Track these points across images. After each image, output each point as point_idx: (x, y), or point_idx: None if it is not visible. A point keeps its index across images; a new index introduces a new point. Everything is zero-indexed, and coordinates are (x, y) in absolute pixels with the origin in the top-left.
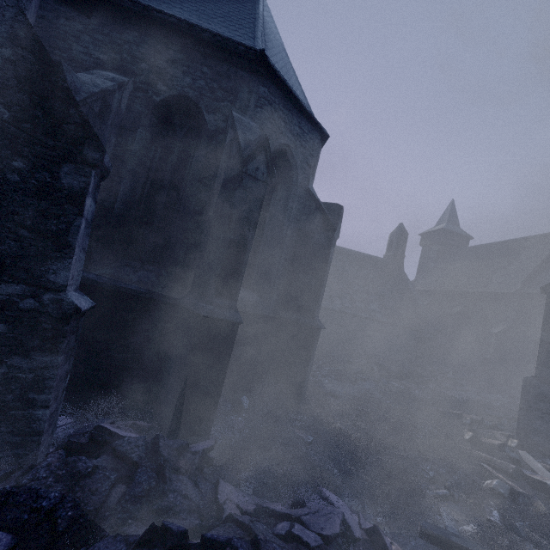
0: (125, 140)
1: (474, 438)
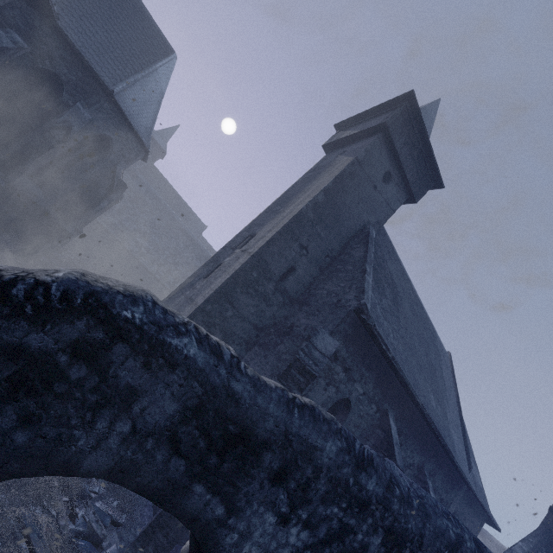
0: (6, 70)
1: None
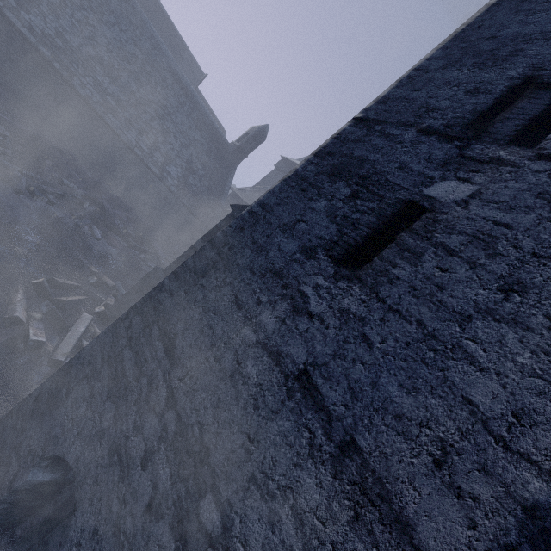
0: None
1: (40, 285)
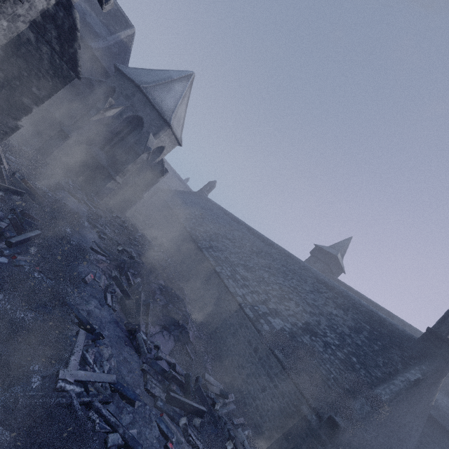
0: None
1: None
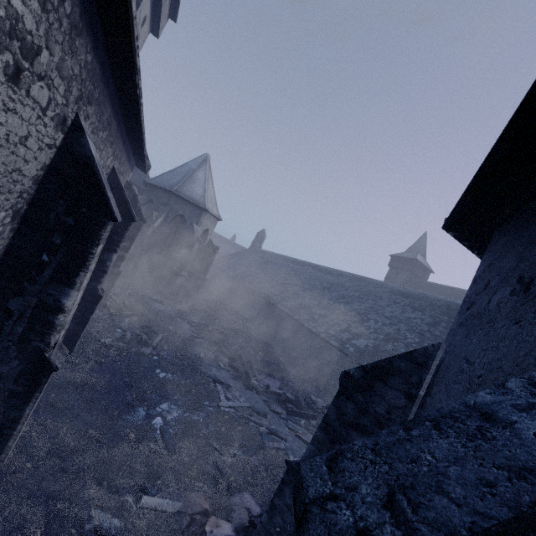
0: None
1: None
